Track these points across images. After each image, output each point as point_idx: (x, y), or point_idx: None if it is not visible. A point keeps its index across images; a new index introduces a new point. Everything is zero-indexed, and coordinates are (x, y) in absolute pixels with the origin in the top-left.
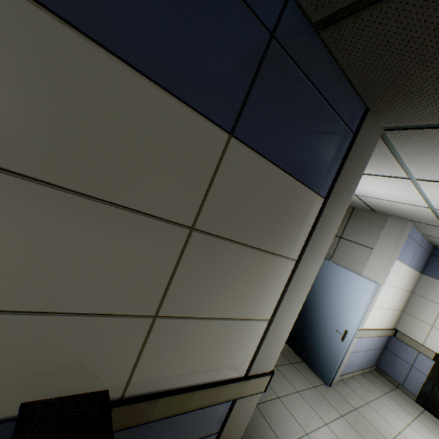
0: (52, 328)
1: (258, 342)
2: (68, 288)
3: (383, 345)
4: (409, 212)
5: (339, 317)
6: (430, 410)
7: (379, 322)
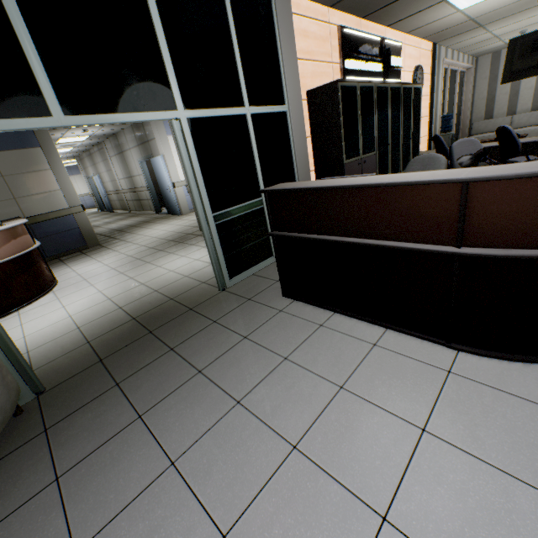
0: None
1: (65, 197)
2: None
3: None
4: None
5: (166, 183)
6: None
7: None
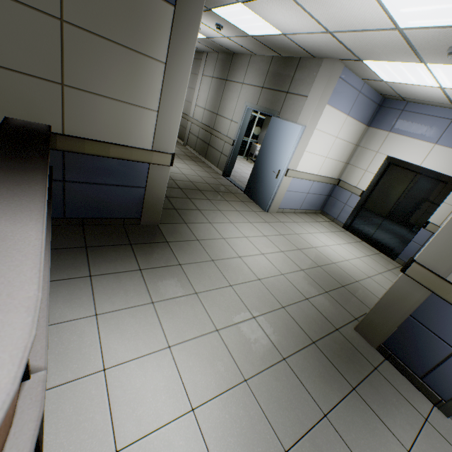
0: (2, 76)
1: (155, 128)
2: (0, 52)
3: (328, 193)
4: (328, 47)
5: (277, 161)
6: (351, 231)
7: (318, 170)
